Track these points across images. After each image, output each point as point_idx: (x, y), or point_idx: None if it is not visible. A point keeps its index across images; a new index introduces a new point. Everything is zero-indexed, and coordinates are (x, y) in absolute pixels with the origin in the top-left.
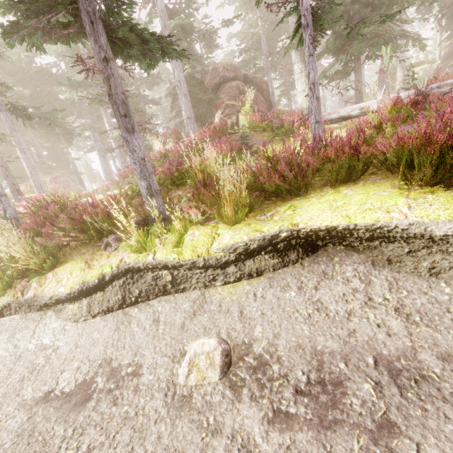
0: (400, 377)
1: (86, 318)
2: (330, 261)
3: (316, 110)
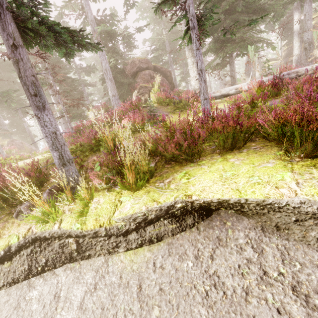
0: None
1: None
2: (223, 226)
3: (204, 90)
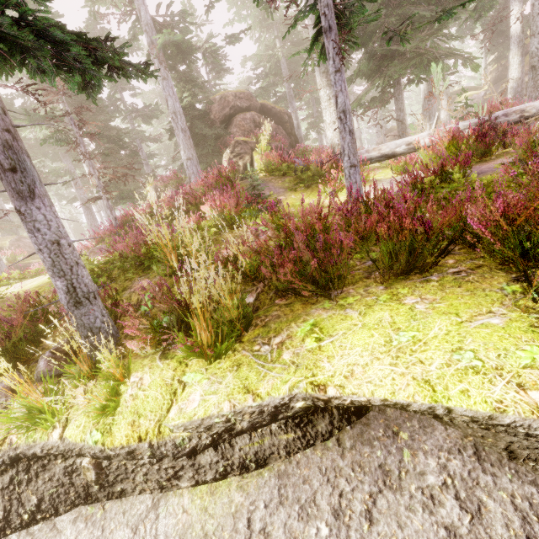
0: None
1: None
2: (393, 440)
3: (350, 149)
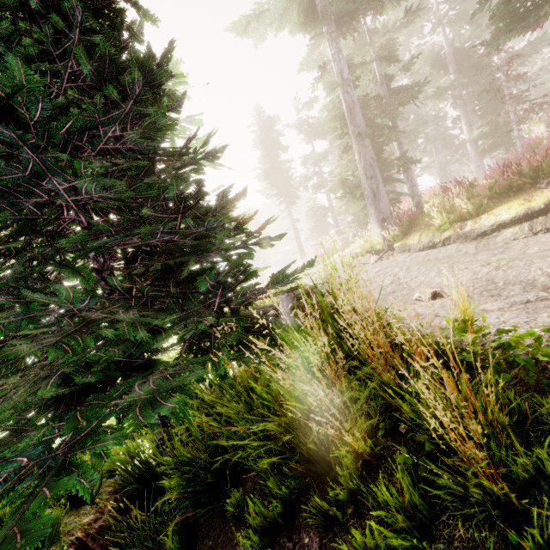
0: None
1: (527, 235)
2: None
3: None
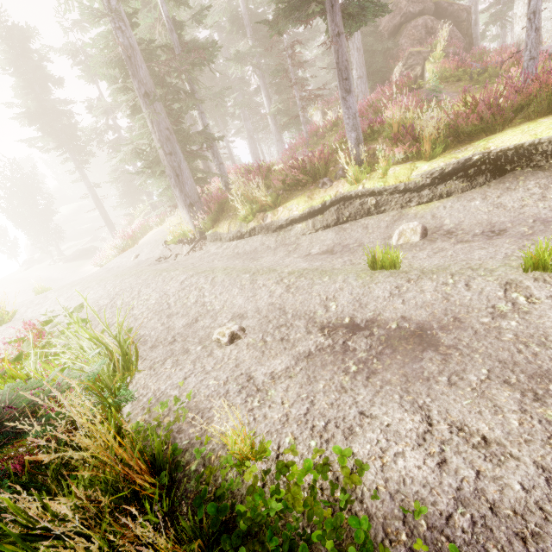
0: (548, 223)
1: (311, 231)
2: (515, 180)
3: (533, 44)
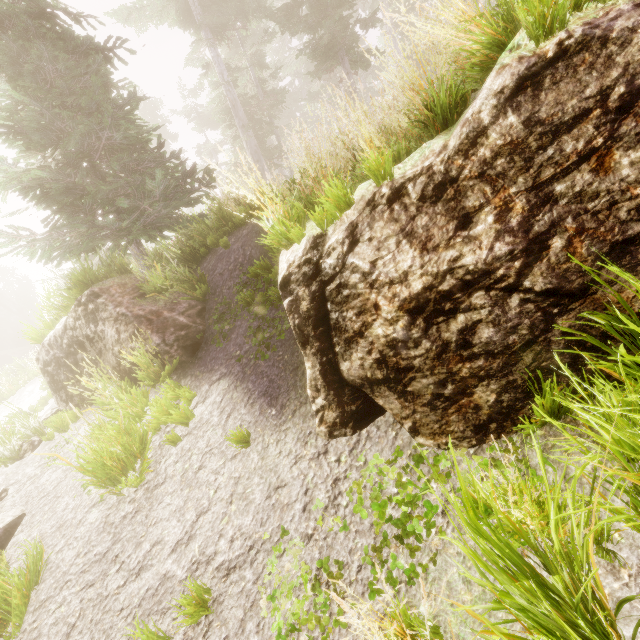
0: None
1: None
2: None
3: None
